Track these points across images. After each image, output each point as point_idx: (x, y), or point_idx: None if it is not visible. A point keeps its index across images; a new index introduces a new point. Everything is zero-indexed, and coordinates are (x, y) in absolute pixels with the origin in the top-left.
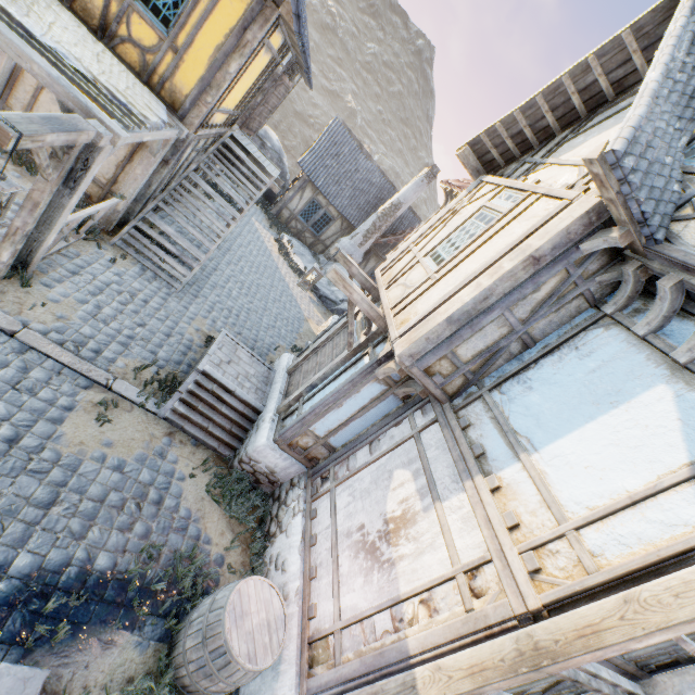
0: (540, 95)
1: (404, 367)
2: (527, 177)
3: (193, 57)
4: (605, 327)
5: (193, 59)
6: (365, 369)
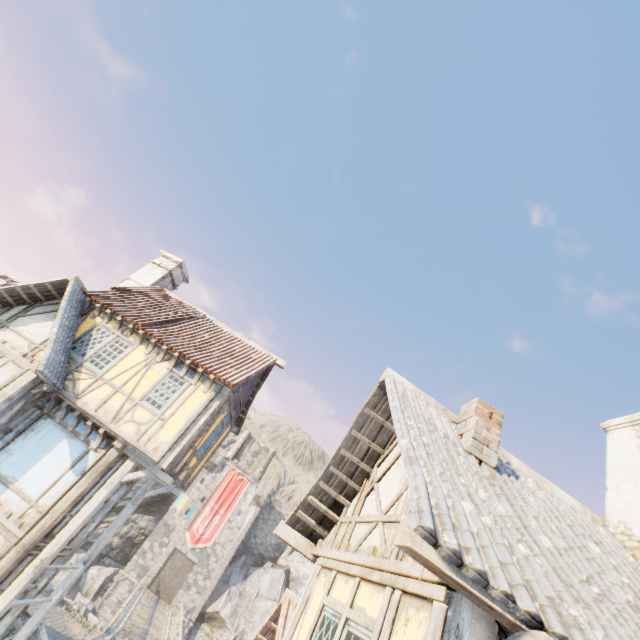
0: (3, 290)
1: None
2: None
3: None
4: (46, 418)
5: None
6: None
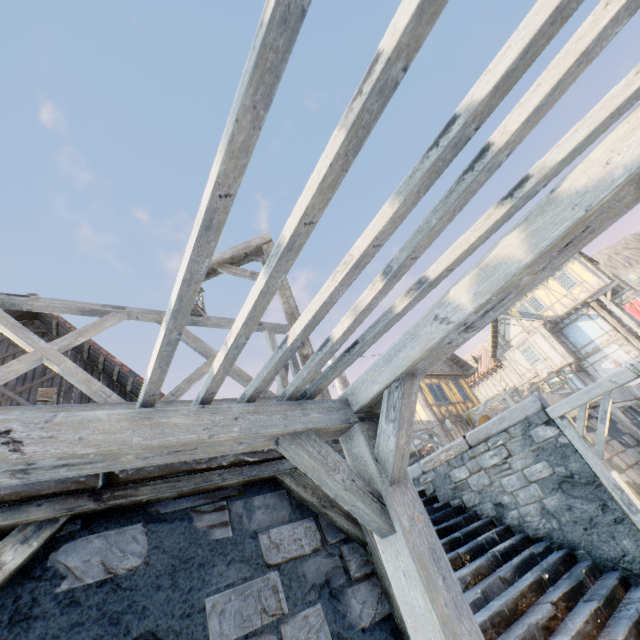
0: (491, 339)
1: (575, 360)
2: (511, 345)
3: (473, 399)
4: (562, 331)
5: (473, 399)
6: (574, 373)
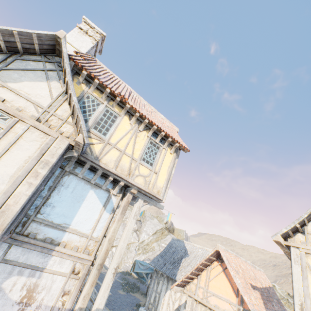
0: None
1: None
2: None
3: None
4: (68, 175)
5: None
6: None
